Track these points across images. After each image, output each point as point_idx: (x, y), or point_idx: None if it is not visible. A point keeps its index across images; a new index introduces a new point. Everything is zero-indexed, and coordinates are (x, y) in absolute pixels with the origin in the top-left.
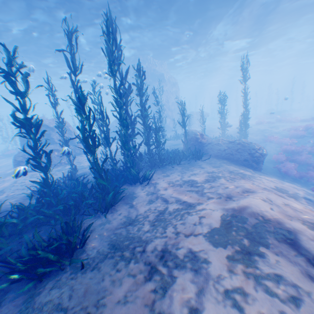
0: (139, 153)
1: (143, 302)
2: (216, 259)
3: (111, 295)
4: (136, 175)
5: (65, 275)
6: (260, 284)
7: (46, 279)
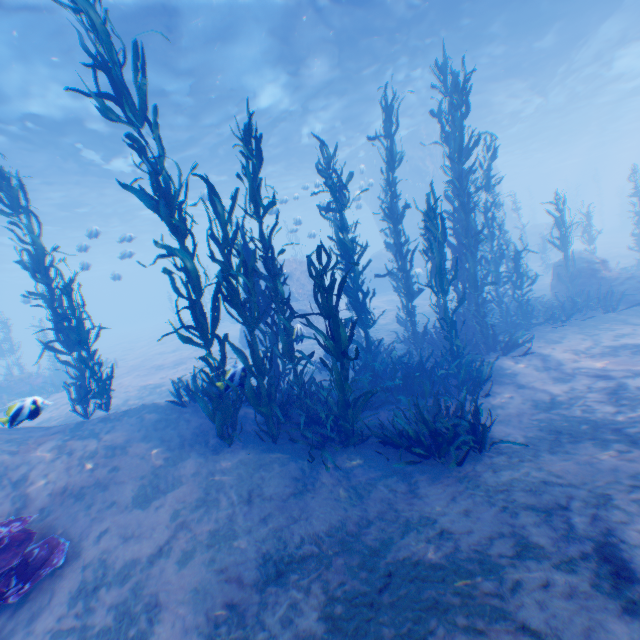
0: (484, 301)
1: None
2: None
3: None
4: (494, 338)
5: (496, 459)
6: None
7: (462, 464)
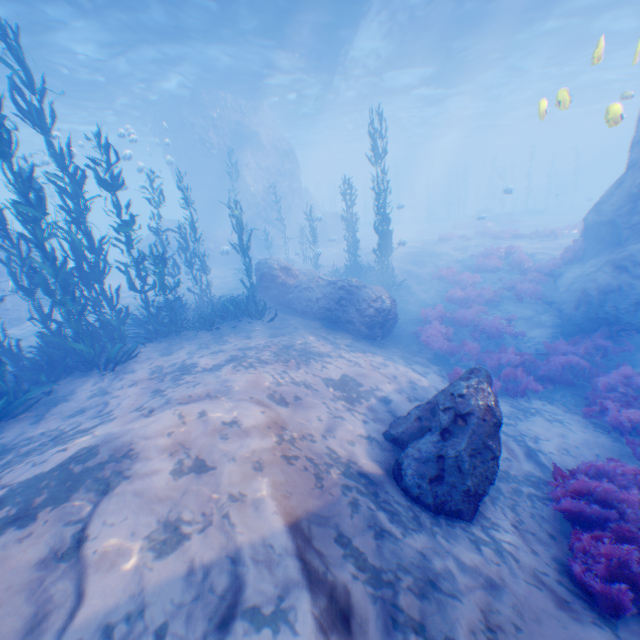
0: (120, 309)
1: None
2: None
3: None
4: (95, 356)
5: None
6: None
7: None
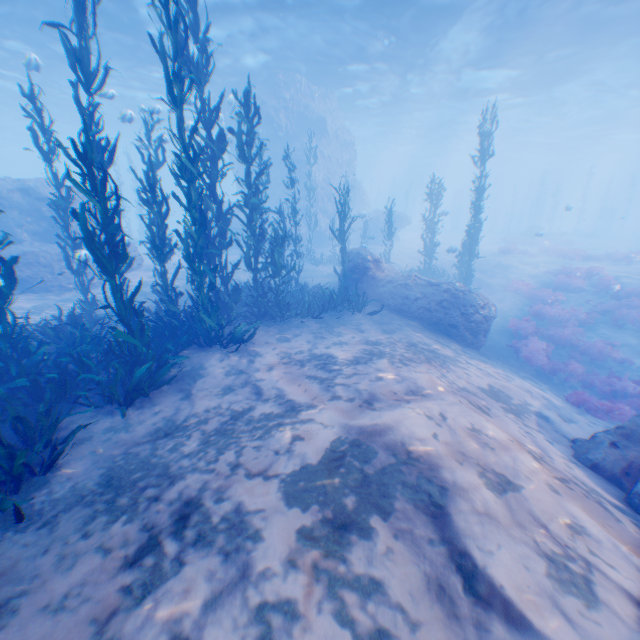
0: (233, 285)
1: (93, 614)
2: (276, 534)
3: (40, 590)
4: (217, 331)
5: None
6: (334, 598)
7: None
